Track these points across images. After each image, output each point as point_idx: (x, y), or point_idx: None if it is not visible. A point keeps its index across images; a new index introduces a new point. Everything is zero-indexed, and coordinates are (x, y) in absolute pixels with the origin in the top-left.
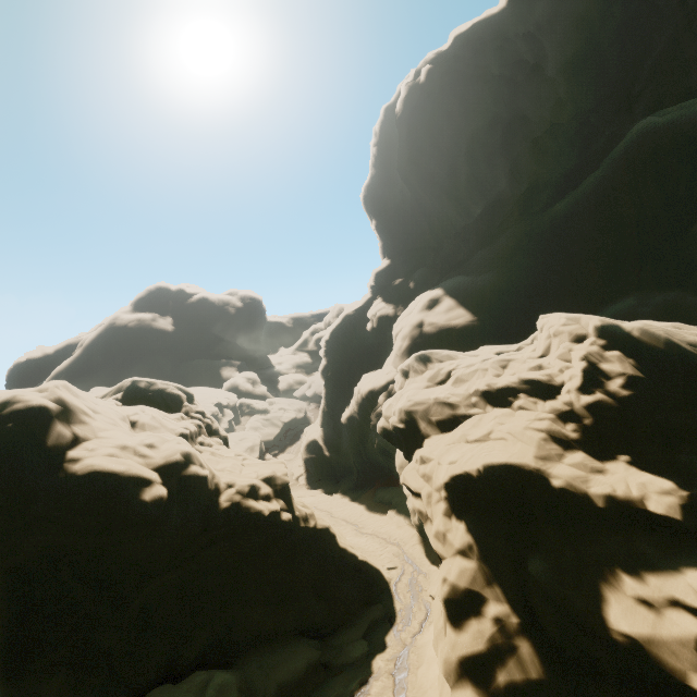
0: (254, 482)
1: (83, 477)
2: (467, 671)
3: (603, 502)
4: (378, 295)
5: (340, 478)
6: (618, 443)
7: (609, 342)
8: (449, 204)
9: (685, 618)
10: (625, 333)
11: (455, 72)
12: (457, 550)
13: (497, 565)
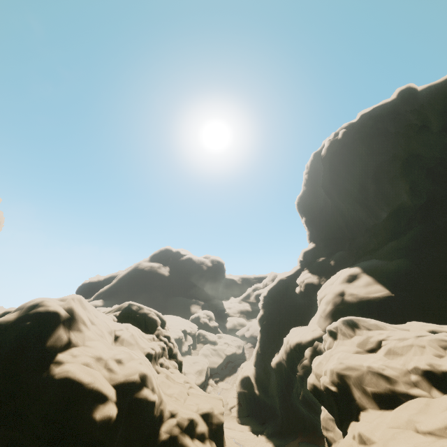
0: (193, 417)
1: (57, 381)
2: None
3: None
4: (305, 268)
5: (266, 419)
6: None
7: None
8: (360, 209)
9: None
10: None
11: (363, 132)
12: None
13: None
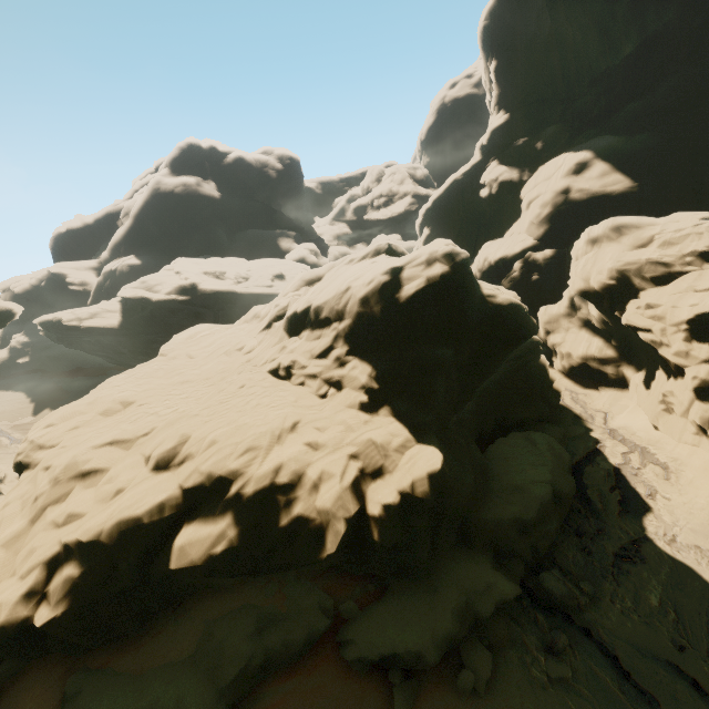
0: None
1: (506, 307)
2: None
3: None
4: (492, 157)
5: None
6: None
7: None
8: (595, 39)
9: None
10: None
11: None
12: (703, 360)
13: None
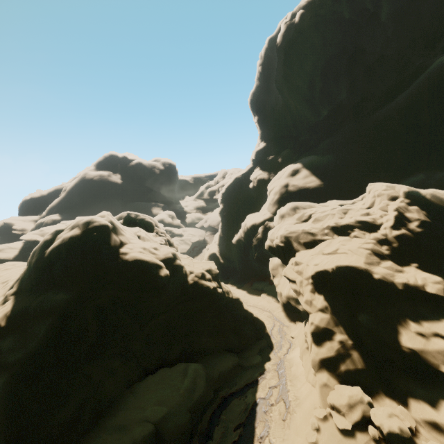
0: (203, 272)
1: (131, 262)
2: (324, 365)
3: (402, 287)
4: (257, 166)
5: (229, 276)
6: (411, 257)
7: (411, 201)
8: (307, 107)
9: (441, 341)
10: (422, 196)
11: (319, 16)
12: (319, 309)
13: (340, 317)
